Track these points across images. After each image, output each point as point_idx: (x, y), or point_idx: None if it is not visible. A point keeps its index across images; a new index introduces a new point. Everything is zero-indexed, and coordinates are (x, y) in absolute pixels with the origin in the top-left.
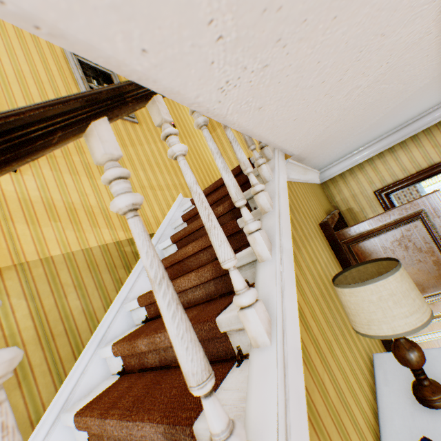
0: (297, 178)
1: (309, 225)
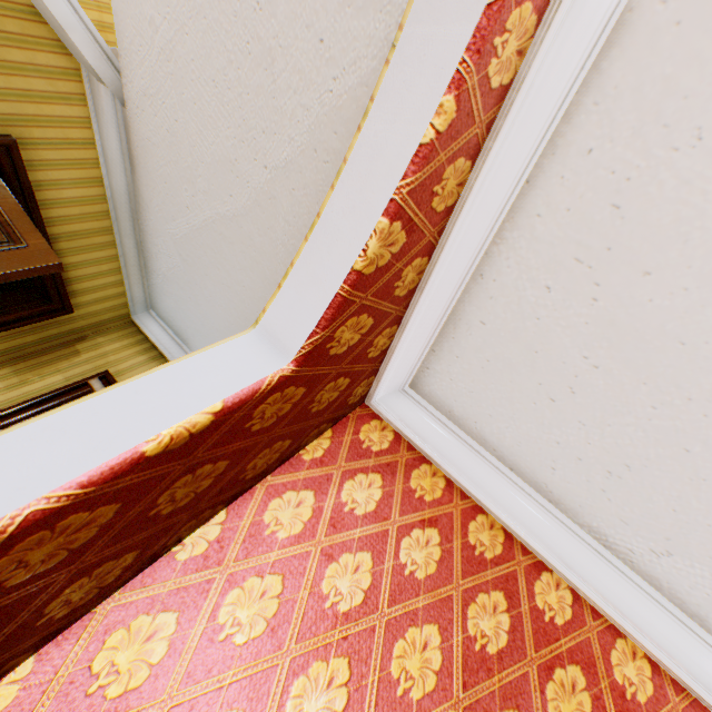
0: (105, 151)
1: (0, 70)
